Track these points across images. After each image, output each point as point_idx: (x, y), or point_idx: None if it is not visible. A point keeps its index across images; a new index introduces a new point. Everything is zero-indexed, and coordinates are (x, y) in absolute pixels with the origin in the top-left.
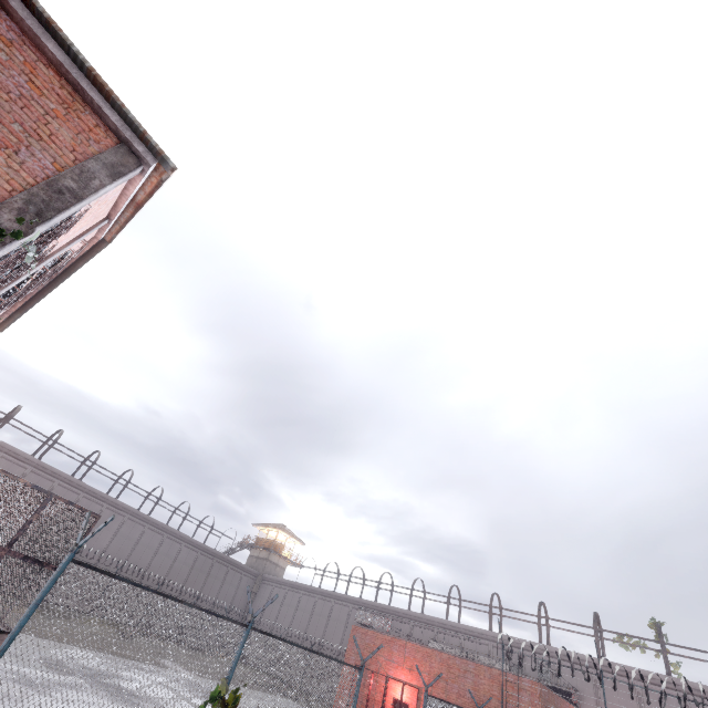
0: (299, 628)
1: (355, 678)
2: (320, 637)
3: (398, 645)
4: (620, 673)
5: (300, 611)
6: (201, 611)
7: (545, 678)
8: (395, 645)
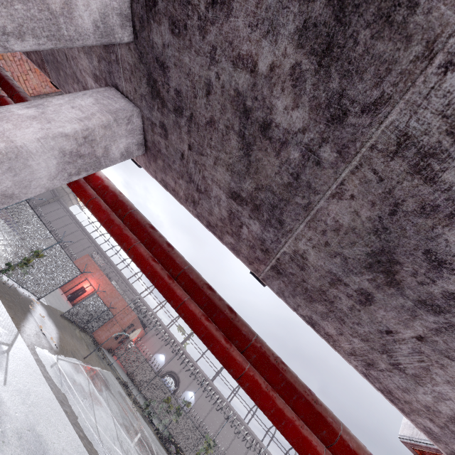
0: (61, 233)
1: (78, 274)
2: (68, 244)
3: (100, 273)
4: (168, 333)
5: (67, 227)
6: (49, 231)
7: (141, 317)
8: (99, 272)
